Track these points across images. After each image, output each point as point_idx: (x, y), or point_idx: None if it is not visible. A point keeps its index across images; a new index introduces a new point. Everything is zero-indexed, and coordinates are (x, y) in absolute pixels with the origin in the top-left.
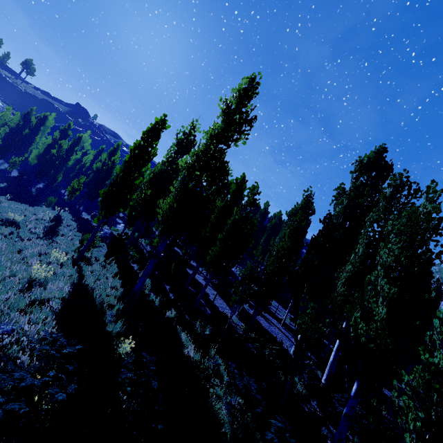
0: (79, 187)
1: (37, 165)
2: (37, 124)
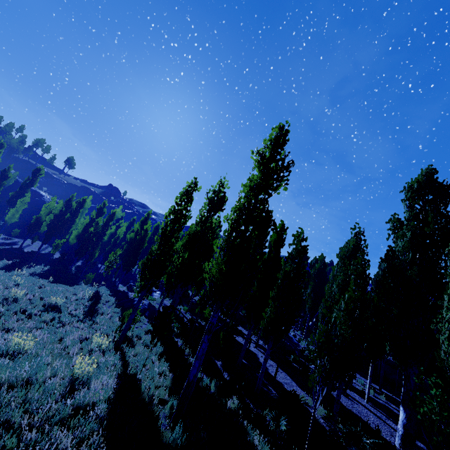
0: (116, 260)
1: (76, 244)
2: (76, 208)
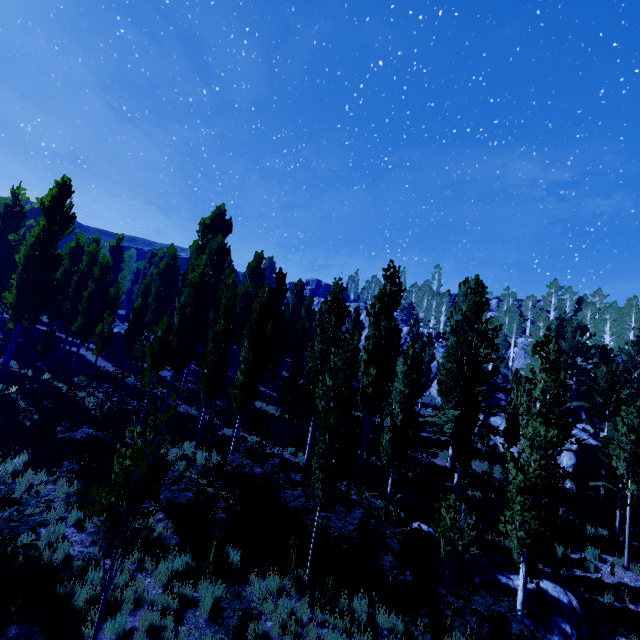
0: None
1: None
2: None
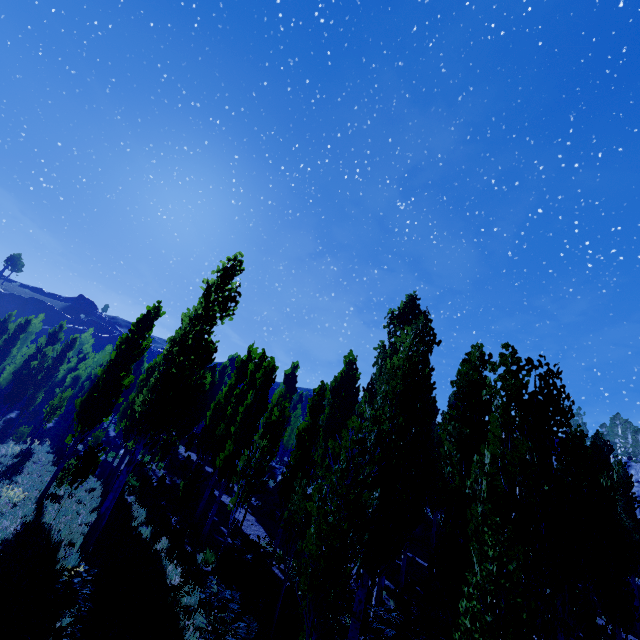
0: (62, 404)
1: (11, 387)
2: (15, 333)
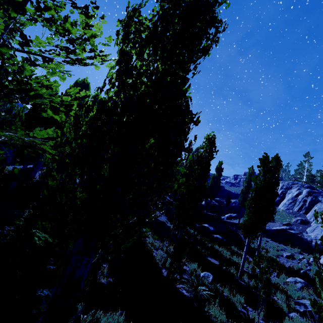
0: None
1: None
2: None
